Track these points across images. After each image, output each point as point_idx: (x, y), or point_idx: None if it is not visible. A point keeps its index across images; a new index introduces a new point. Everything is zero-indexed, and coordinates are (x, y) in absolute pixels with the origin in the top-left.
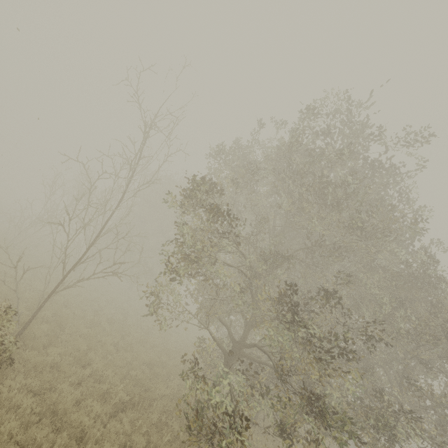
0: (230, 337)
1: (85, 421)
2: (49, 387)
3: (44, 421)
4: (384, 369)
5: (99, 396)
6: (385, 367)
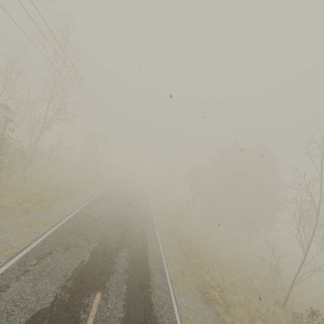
0: None
1: None
2: None
3: None
4: None
5: None
6: None
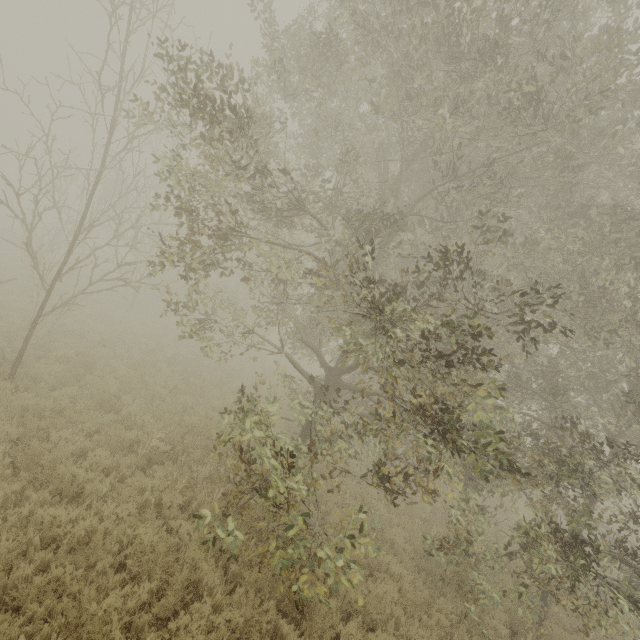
0: (321, 363)
1: (79, 473)
2: (45, 435)
3: (23, 475)
4: (591, 394)
5: (128, 446)
6: (593, 391)
